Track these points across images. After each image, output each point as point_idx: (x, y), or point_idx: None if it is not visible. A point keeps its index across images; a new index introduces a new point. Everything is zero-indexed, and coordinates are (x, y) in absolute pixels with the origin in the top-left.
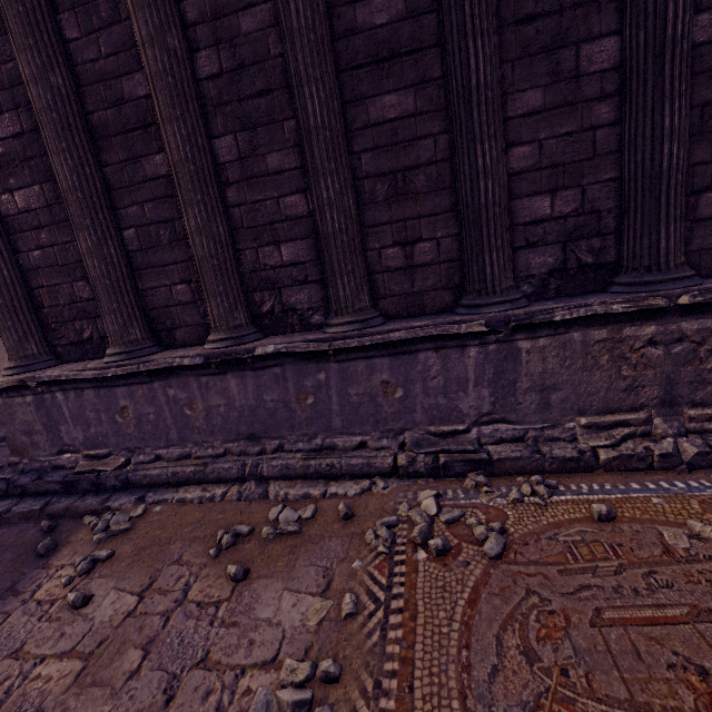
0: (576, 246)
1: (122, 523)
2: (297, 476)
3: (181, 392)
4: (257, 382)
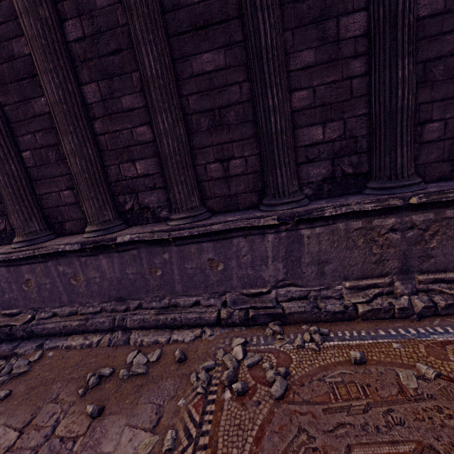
0: (341, 161)
1: (22, 367)
2: (151, 327)
3: (68, 268)
4: (121, 260)
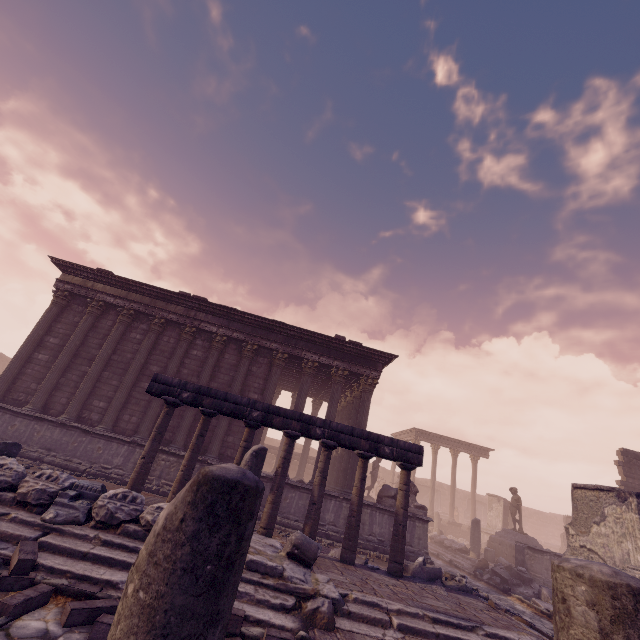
0: (167, 433)
1: None
2: (54, 464)
3: (40, 427)
4: (65, 433)
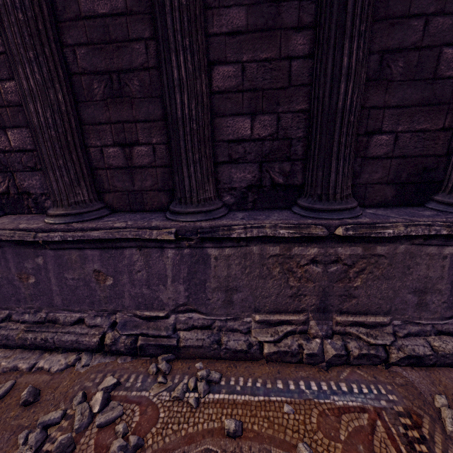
0: (271, 167)
1: None
2: (17, 346)
3: None
4: None
